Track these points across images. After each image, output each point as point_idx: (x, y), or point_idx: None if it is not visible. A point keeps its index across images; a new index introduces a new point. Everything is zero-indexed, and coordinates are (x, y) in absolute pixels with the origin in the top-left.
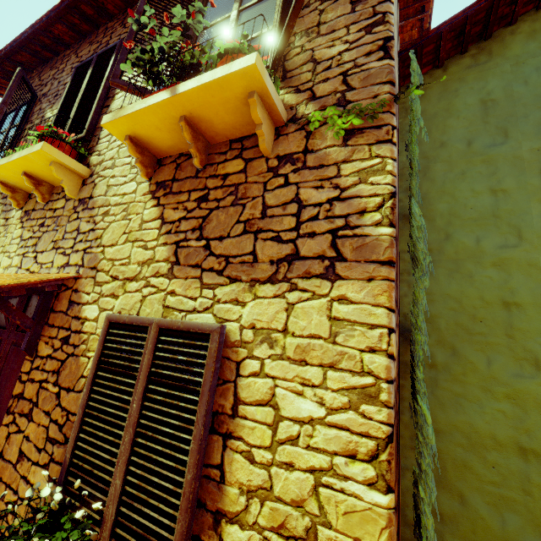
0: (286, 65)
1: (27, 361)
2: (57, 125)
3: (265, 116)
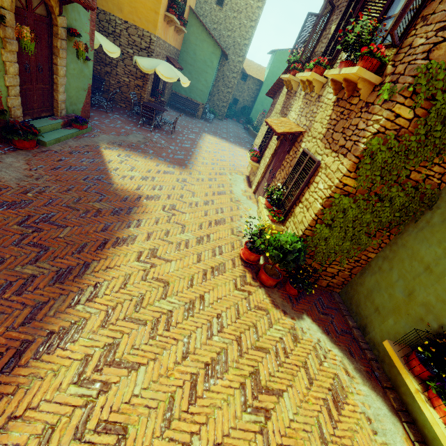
0: (403, 43)
1: (287, 155)
2: (329, 43)
3: (366, 84)
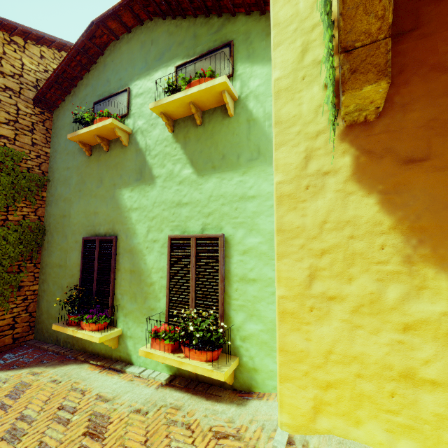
0: None
1: None
2: None
3: None
